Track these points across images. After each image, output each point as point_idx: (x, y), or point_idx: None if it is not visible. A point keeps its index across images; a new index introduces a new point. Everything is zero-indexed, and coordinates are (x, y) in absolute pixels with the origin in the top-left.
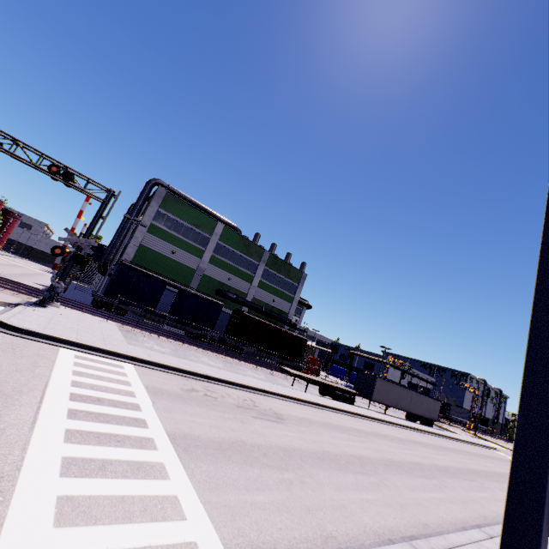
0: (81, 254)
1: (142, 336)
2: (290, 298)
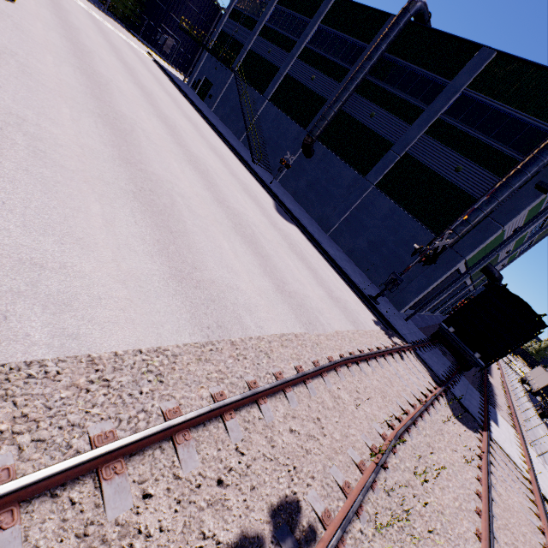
0: (440, 245)
1: (547, 462)
2: (512, 258)
